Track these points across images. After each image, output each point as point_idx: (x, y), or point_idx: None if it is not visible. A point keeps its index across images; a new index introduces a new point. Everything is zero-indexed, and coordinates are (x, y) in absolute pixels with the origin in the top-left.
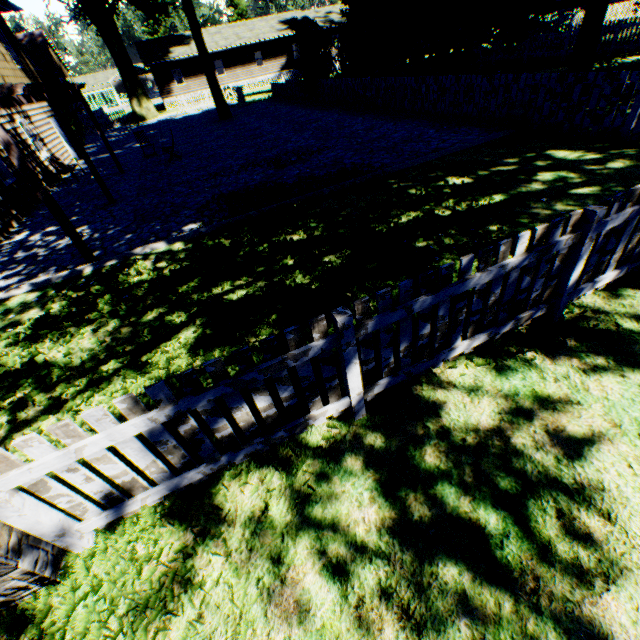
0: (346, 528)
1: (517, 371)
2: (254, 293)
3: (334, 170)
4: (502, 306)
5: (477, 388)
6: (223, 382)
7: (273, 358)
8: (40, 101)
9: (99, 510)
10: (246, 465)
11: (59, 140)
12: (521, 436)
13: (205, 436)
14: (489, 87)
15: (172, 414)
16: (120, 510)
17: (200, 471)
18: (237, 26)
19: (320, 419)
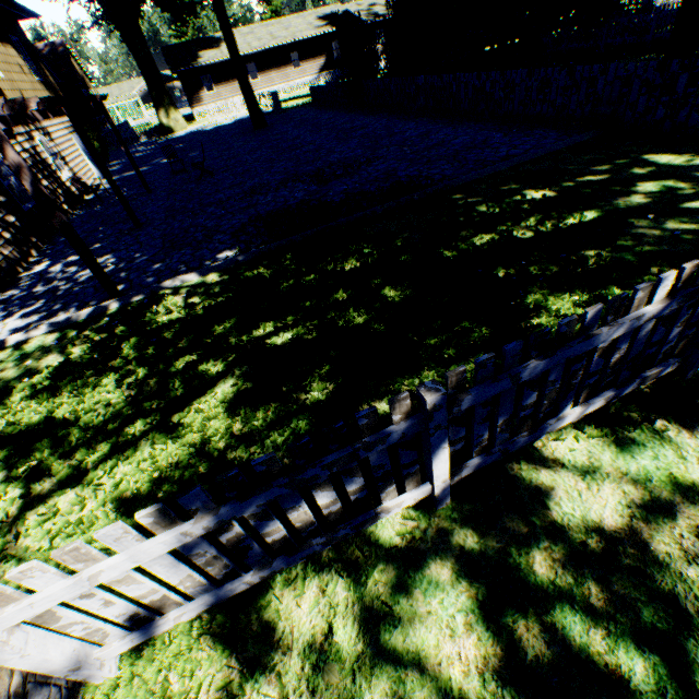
0: (437, 668)
1: (645, 446)
2: (301, 336)
3: (387, 184)
4: (626, 364)
5: (593, 469)
6: (277, 482)
7: (340, 448)
8: (57, 116)
9: (122, 632)
10: (302, 569)
11: (82, 158)
12: (663, 541)
13: (252, 541)
14: (569, 81)
15: (212, 525)
16: (148, 632)
17: (246, 581)
18: (271, 24)
19: (394, 511)
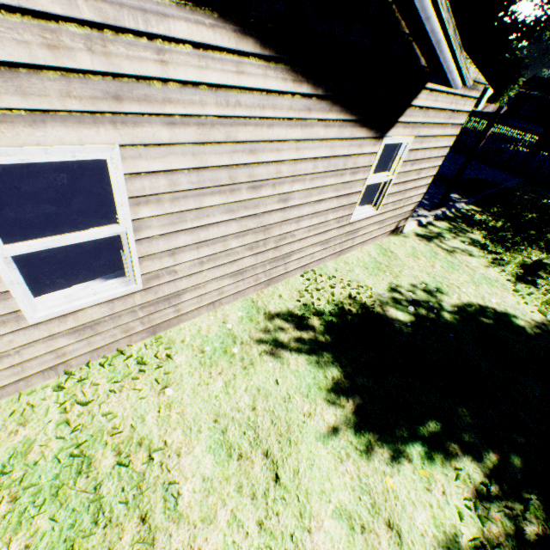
0: None
1: None
2: None
3: (470, 177)
4: None
5: None
6: None
7: None
8: None
9: None
10: None
11: None
12: None
13: None
14: (514, 153)
15: None
16: None
17: None
18: None
19: None
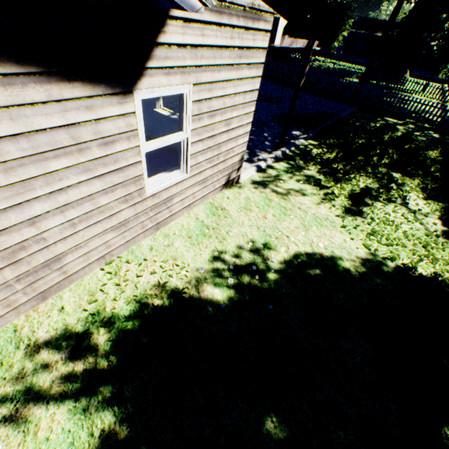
0: None
1: None
2: (387, 161)
3: (312, 112)
4: None
5: None
6: None
7: None
8: None
9: None
10: None
11: None
12: None
13: None
14: (347, 85)
15: None
16: None
17: None
18: None
19: None
